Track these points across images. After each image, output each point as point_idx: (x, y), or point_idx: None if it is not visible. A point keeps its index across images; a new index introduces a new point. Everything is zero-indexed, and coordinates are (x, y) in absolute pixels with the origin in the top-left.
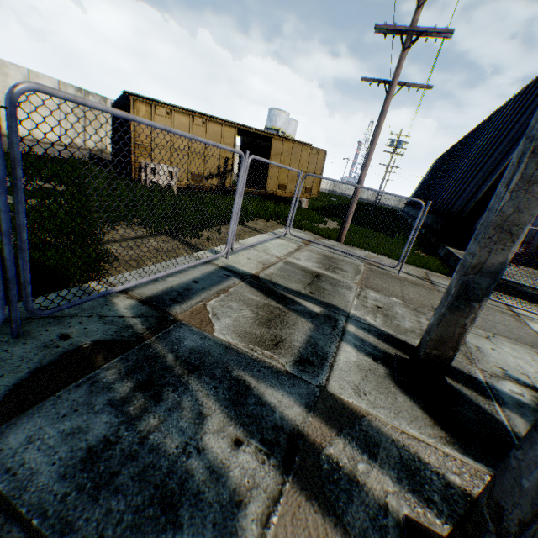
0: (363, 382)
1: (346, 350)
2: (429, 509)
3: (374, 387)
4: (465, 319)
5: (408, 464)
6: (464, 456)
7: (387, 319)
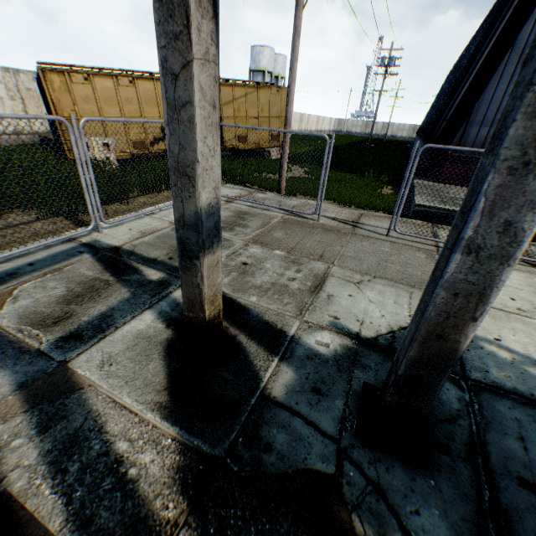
0: (125, 351)
1: (142, 319)
2: (51, 480)
3: (133, 355)
4: (197, 279)
5: (81, 435)
6: (164, 420)
7: (239, 277)
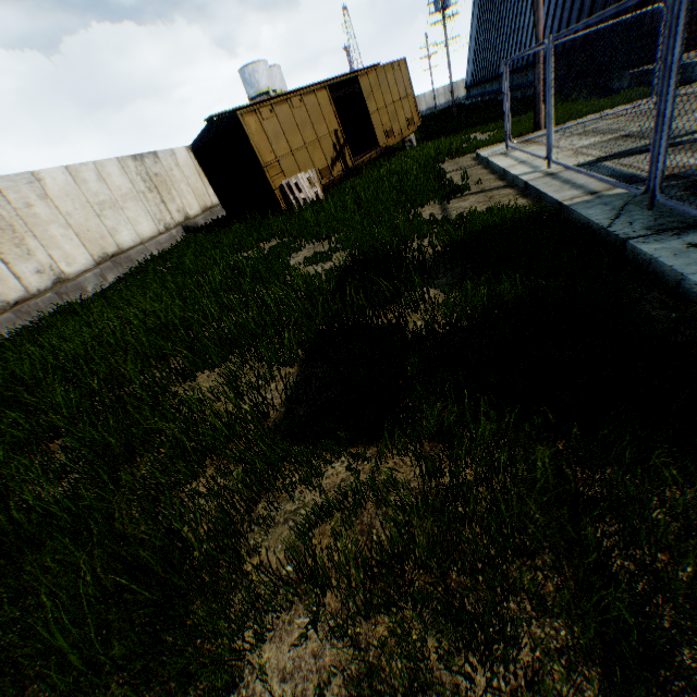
0: None
1: None
2: None
3: None
4: None
5: None
6: None
7: None
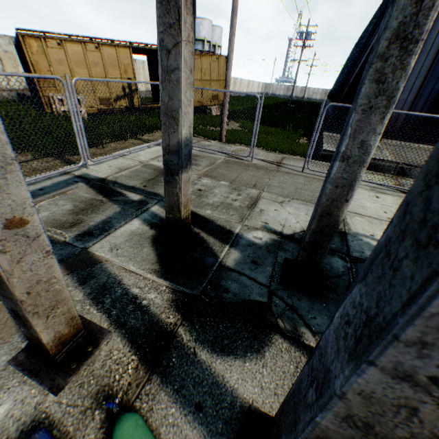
0: (125, 242)
1: (132, 224)
2: (95, 307)
3: (131, 244)
4: (176, 189)
5: (107, 286)
6: (159, 278)
7: (197, 198)
